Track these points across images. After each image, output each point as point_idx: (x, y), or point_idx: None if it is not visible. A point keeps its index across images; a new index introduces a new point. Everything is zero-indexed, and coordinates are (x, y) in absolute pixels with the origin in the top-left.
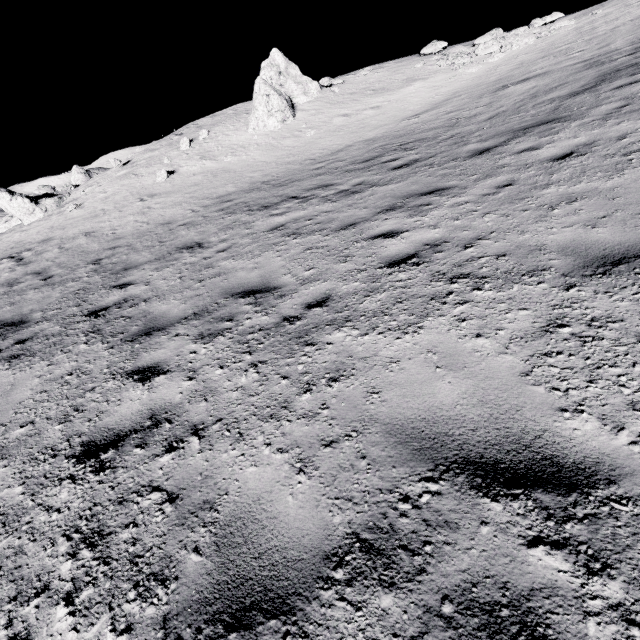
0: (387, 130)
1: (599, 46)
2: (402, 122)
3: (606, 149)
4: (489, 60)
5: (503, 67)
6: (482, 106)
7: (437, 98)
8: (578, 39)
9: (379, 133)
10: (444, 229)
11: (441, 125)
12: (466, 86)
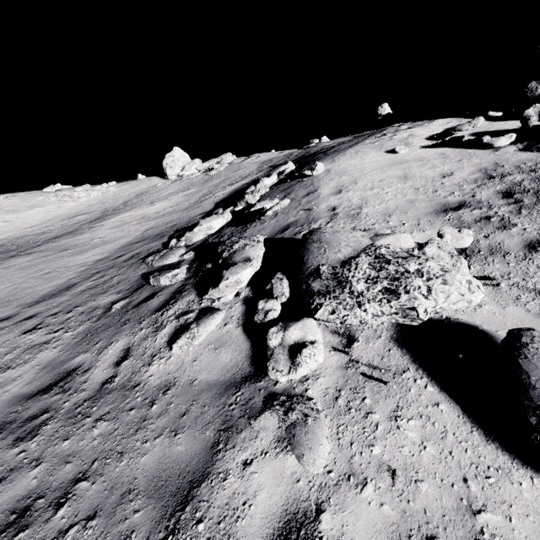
0: (11, 234)
1: (114, 203)
2: (22, 230)
3: (65, 244)
4: (80, 200)
5: (83, 205)
6: (61, 225)
7: (48, 218)
8: (112, 198)
9: (6, 236)
10: (0, 270)
11: (39, 233)
12: (64, 213)
